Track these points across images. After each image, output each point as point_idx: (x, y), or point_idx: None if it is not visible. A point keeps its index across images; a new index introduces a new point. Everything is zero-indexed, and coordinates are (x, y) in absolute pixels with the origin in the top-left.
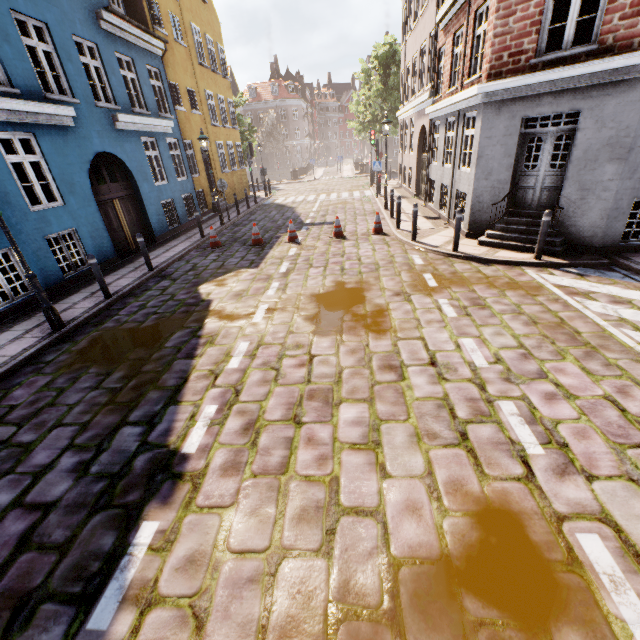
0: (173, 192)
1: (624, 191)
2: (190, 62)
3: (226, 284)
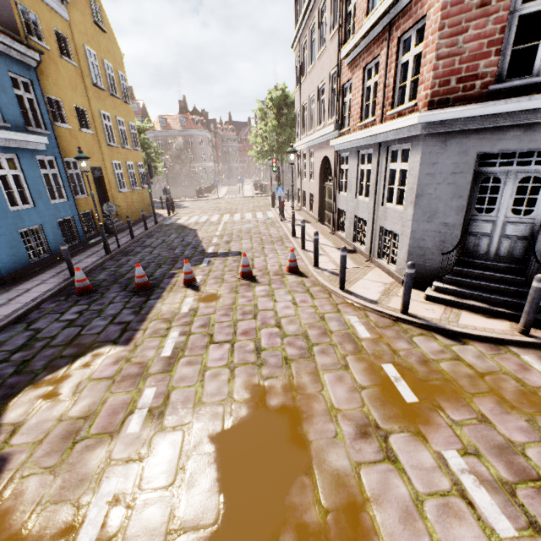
0: (42, 217)
1: None
2: (81, 81)
3: (61, 393)
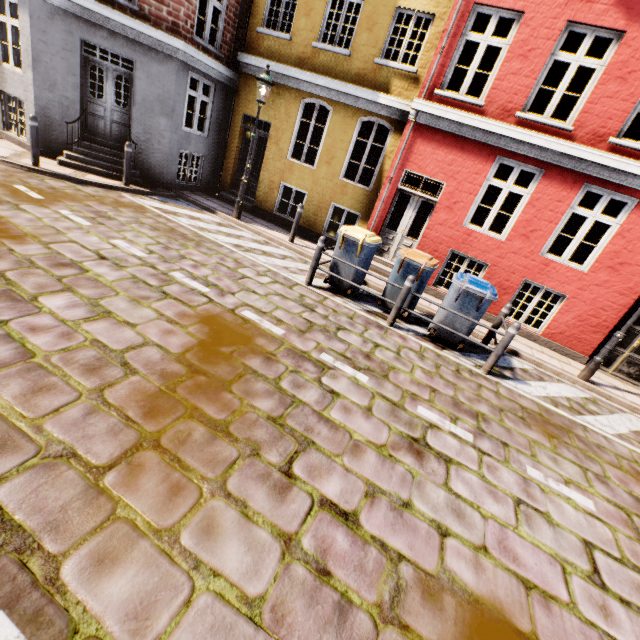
0: None
1: (174, 142)
2: None
3: None
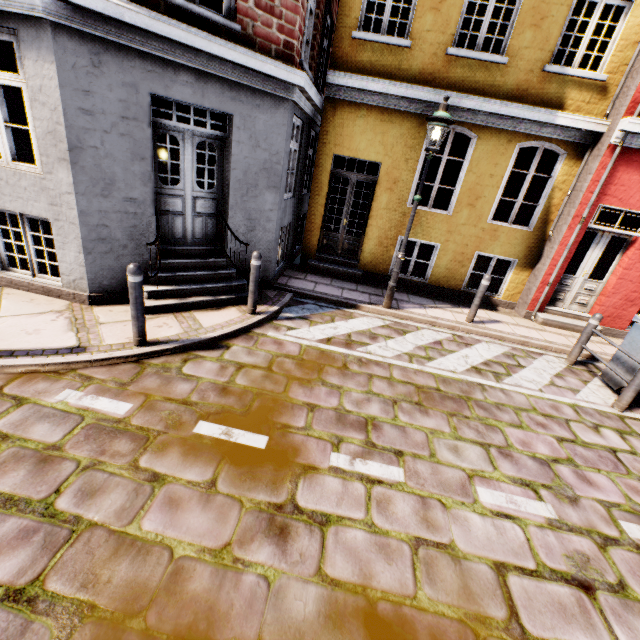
0: None
1: (278, 221)
2: None
3: None
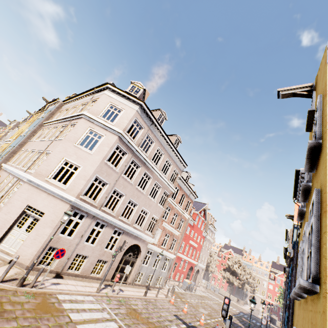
0: None
1: None
2: None
3: None
